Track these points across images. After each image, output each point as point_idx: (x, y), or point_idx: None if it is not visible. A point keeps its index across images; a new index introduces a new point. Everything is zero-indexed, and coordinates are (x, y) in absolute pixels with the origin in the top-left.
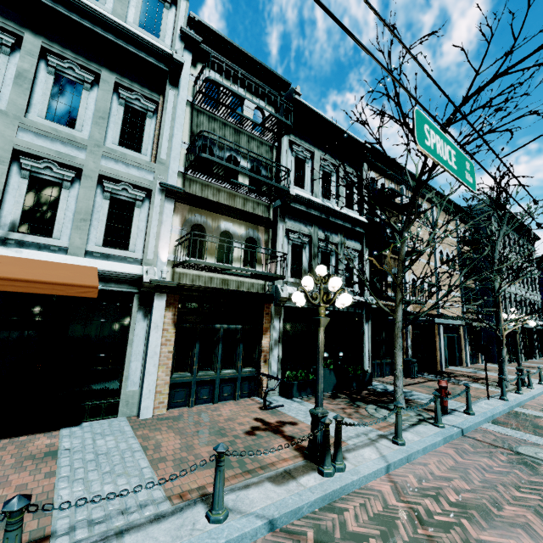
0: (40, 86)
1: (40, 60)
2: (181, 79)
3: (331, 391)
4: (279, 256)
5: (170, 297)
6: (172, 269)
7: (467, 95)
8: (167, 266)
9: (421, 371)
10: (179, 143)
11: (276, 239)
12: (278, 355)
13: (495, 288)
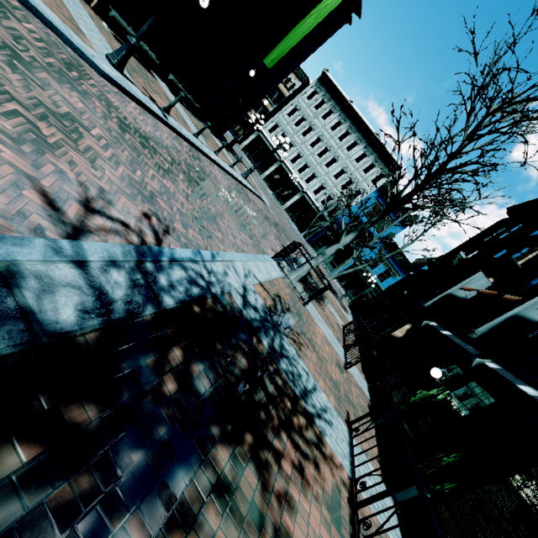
0: None
1: None
2: None
3: None
4: None
5: None
6: None
7: None
8: None
9: None
10: None
11: None
12: None
13: None
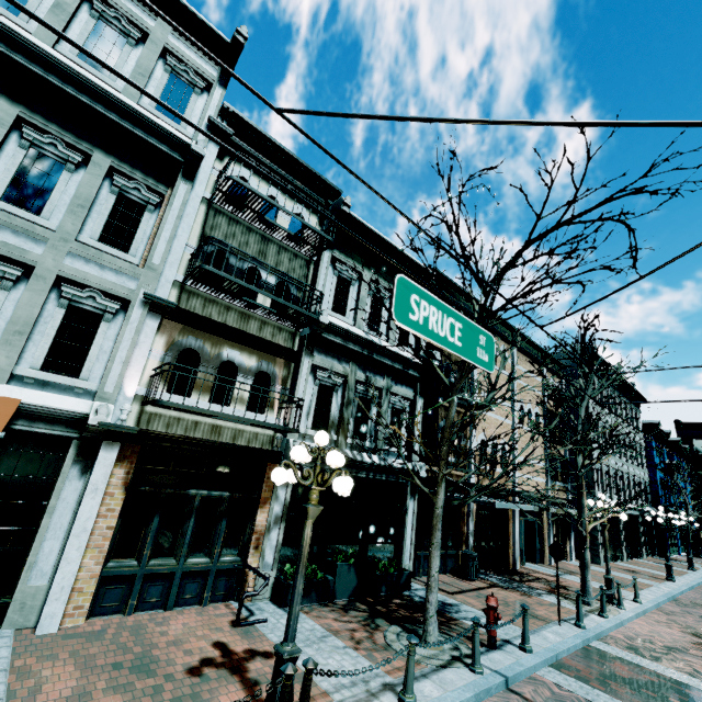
0: (4, 161)
1: (13, 131)
2: (200, 172)
3: (347, 597)
4: (292, 402)
5: (126, 447)
6: (141, 407)
7: (530, 239)
8: (134, 403)
9: (486, 568)
10: (182, 247)
11: (297, 377)
12: (278, 539)
13: (578, 464)
